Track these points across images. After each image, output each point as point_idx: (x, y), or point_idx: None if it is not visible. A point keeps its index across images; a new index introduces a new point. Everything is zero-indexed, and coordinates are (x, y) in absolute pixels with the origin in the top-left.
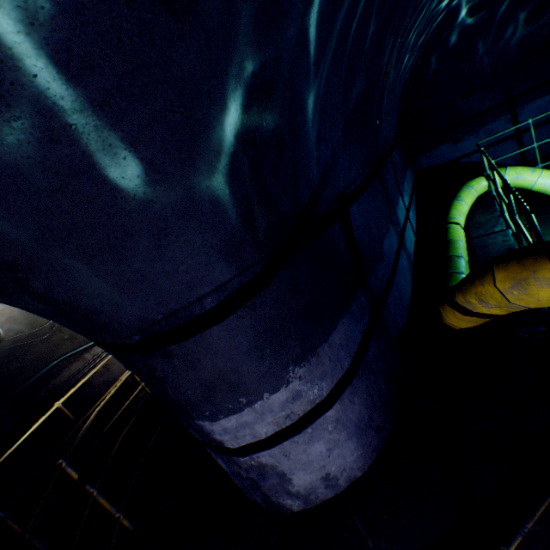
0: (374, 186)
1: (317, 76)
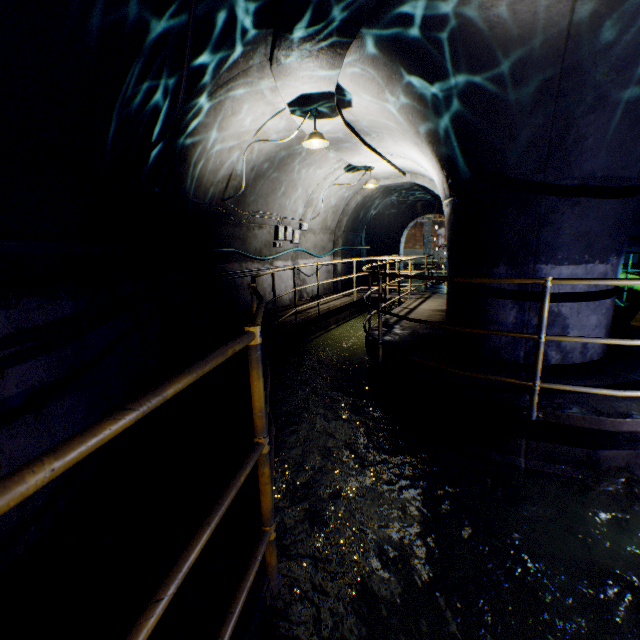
0: None
1: None
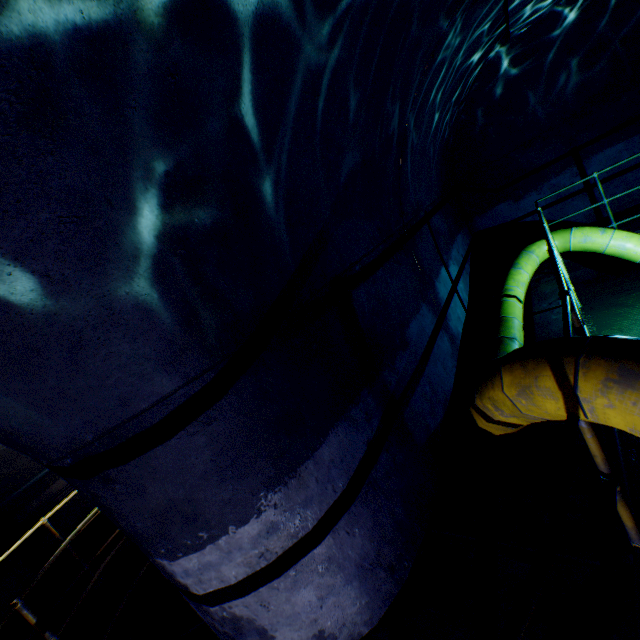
0: (396, 261)
1: (271, 161)
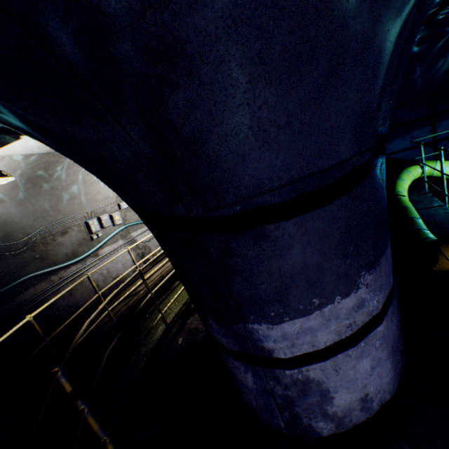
0: None
1: None
